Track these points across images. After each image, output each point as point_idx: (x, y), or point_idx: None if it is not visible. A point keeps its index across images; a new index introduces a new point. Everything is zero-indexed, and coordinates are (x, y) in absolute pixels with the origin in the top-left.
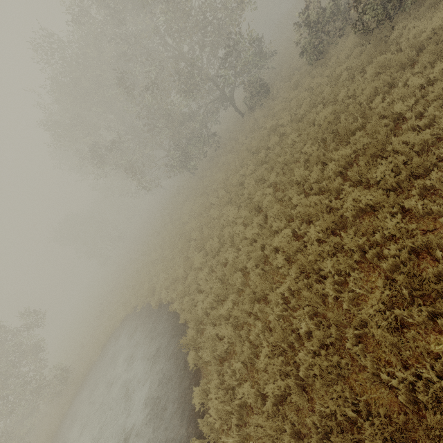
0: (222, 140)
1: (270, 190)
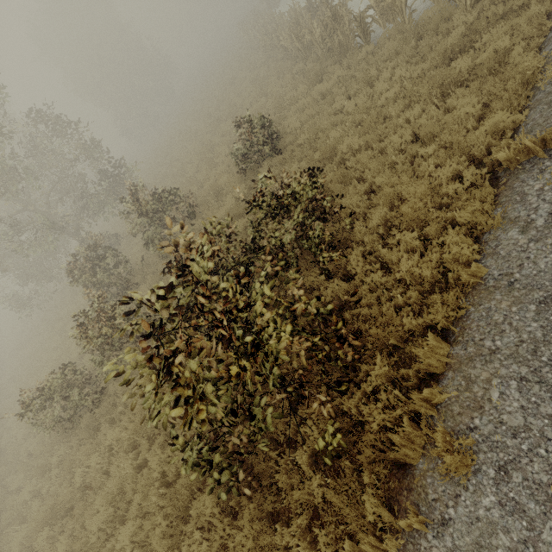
0: None
1: None
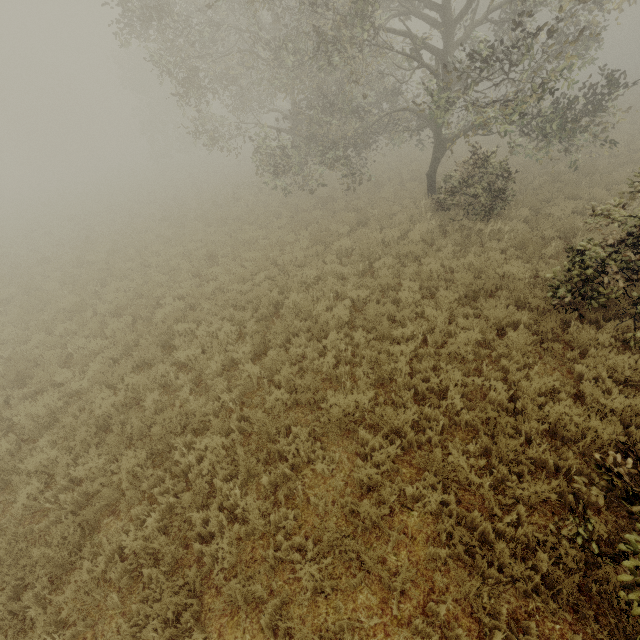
0: (388, 184)
1: (26, 500)
